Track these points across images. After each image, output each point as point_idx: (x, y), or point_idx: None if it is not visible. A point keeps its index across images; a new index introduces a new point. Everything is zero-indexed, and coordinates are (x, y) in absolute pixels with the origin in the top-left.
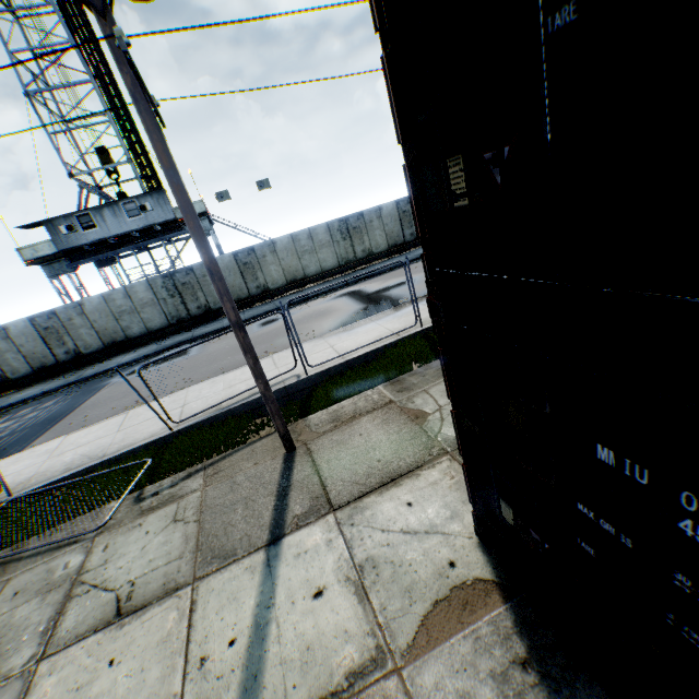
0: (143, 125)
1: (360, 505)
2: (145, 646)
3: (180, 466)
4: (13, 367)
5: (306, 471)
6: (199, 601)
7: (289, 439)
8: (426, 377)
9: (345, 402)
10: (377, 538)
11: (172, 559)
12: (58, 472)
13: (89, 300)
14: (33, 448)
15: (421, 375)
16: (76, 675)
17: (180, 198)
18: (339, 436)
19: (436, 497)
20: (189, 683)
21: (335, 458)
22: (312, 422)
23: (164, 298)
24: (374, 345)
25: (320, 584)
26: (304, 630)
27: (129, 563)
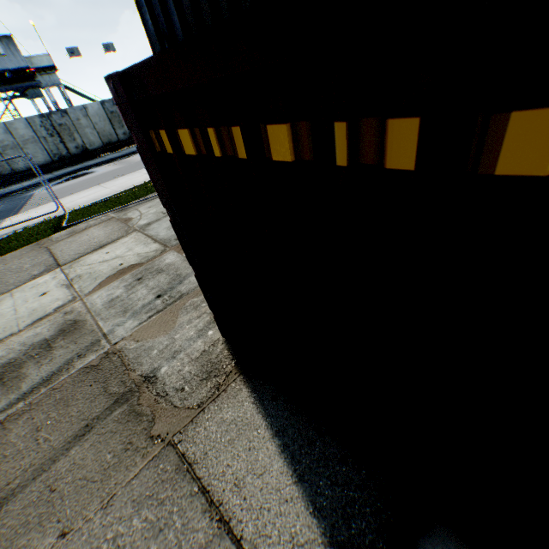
0: None
1: None
2: None
3: None
4: None
5: None
6: None
7: None
8: None
9: None
10: None
11: None
12: (89, 202)
13: None
14: (33, 209)
15: None
16: None
17: None
18: None
19: None
20: None
21: None
22: None
23: (44, 137)
24: None
25: None
26: None
27: None
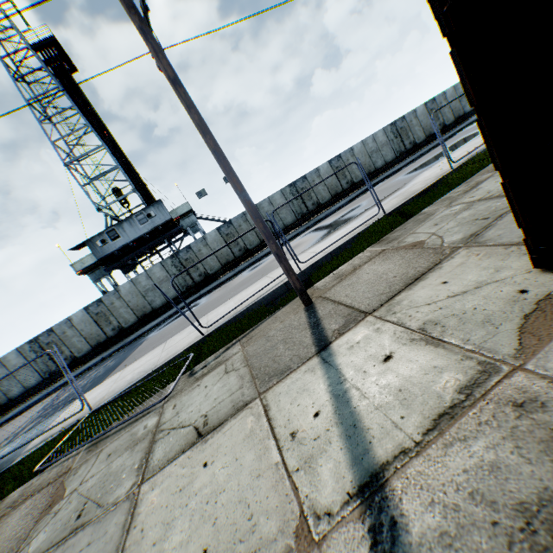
0: (150, 50)
1: (394, 301)
2: (232, 445)
3: (218, 348)
4: (78, 348)
5: (329, 307)
6: (270, 403)
7: (306, 293)
8: (407, 228)
9: (342, 267)
10: (425, 310)
11: (233, 392)
12: (123, 387)
13: (122, 287)
14: (101, 384)
15: (401, 229)
16: (176, 483)
17: (185, 98)
18: (347, 282)
19: (469, 269)
20: (287, 452)
21: (352, 291)
22: (319, 285)
23: (174, 274)
24: (348, 237)
25: (385, 353)
26: (388, 383)
27: (197, 407)
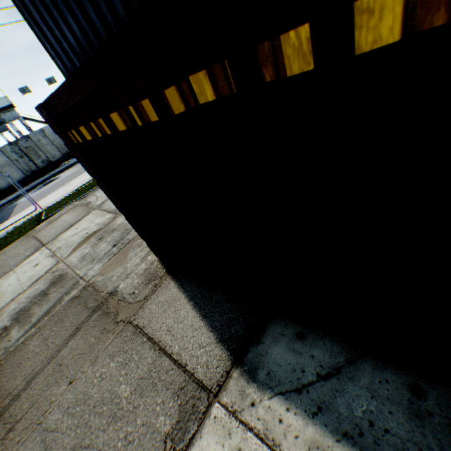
0: None
1: None
2: None
3: None
4: None
5: None
6: None
7: None
8: None
9: None
10: None
11: None
12: (59, 199)
13: None
14: (18, 214)
15: None
16: None
17: None
18: None
19: None
20: None
21: None
22: None
23: (16, 159)
24: None
25: None
26: None
27: None
